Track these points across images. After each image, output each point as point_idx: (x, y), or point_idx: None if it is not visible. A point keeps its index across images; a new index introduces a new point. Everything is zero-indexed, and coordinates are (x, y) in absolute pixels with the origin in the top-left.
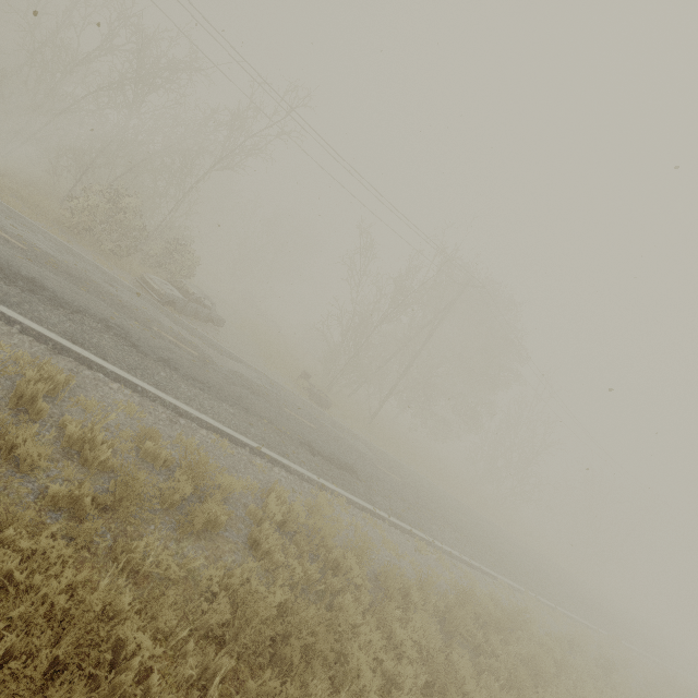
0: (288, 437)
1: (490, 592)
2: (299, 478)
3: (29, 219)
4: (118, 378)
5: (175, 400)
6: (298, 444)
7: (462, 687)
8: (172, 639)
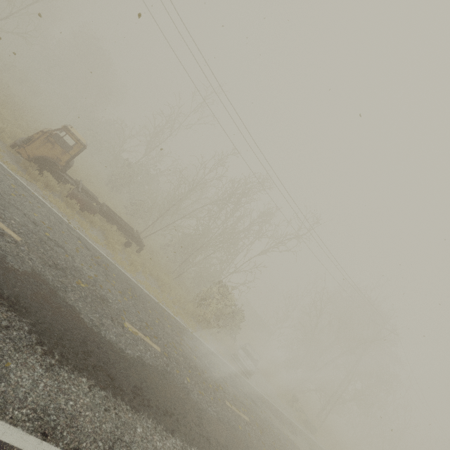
0: None
1: None
2: None
3: (201, 339)
4: None
5: None
6: None
7: None
8: None
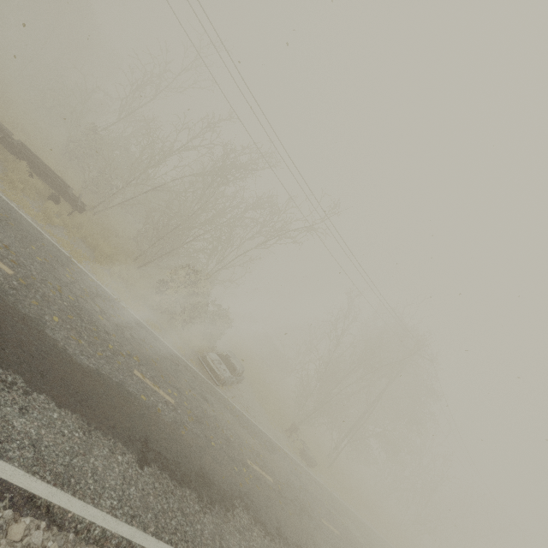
0: None
1: None
2: None
3: (142, 321)
4: None
5: None
6: None
7: None
8: None
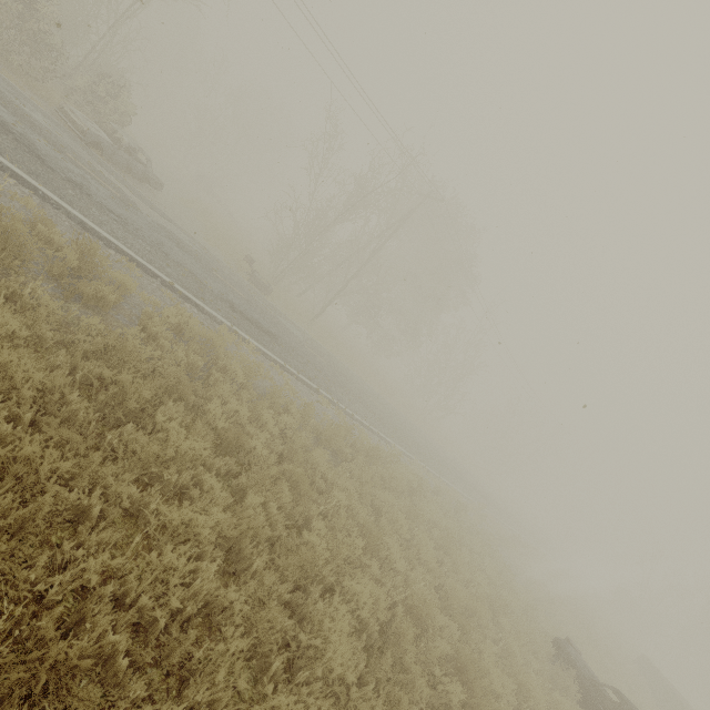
0: (209, 290)
1: (377, 444)
2: (211, 319)
3: None
4: (15, 176)
5: (81, 216)
6: (218, 298)
7: (315, 464)
8: (46, 345)
